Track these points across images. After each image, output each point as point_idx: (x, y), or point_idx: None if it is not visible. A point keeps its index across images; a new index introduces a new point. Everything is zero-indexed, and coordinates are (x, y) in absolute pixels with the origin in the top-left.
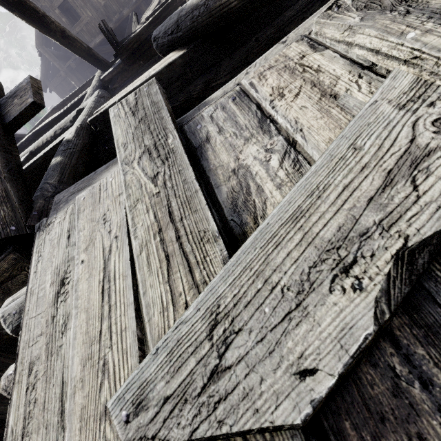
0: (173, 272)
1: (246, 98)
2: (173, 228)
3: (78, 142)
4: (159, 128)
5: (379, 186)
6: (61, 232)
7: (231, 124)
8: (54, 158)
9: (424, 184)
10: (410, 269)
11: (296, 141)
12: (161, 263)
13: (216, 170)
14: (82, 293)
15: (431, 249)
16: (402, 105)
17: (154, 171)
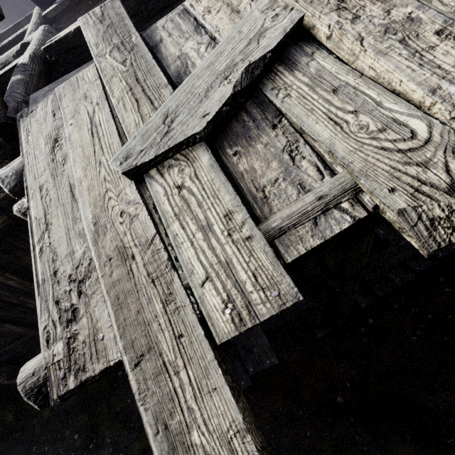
0: (142, 106)
1: (187, 14)
2: (140, 86)
3: (34, 67)
4: (124, 31)
5: (245, 46)
6: (46, 113)
7: (177, 30)
8: (14, 76)
9: (261, 42)
10: (250, 74)
11: (215, 37)
12: (133, 104)
13: (167, 58)
14: (75, 139)
15: (261, 68)
16: (262, 11)
17: (123, 58)
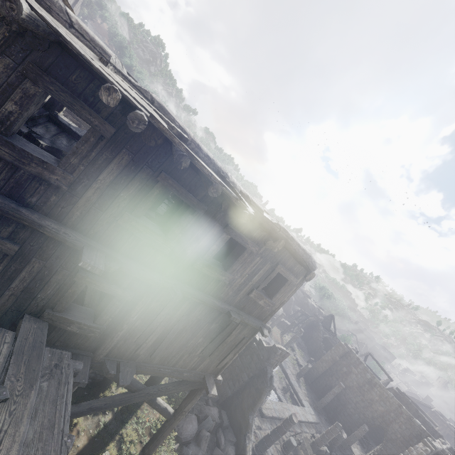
0: None
1: None
2: None
3: None
4: None
5: None
6: None
7: None
8: None
9: None
10: None
11: None
12: None
13: None
14: None
15: None
16: None
17: None
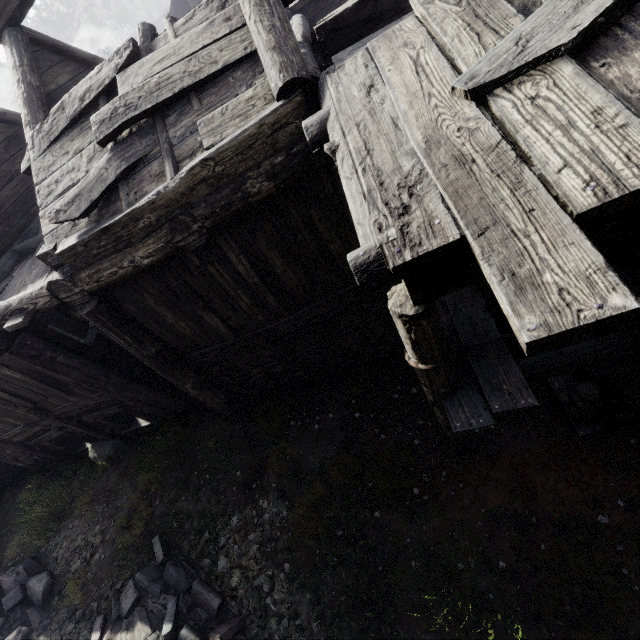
0: (484, 37)
1: None
2: (481, 21)
3: (308, 46)
4: None
5: None
6: (357, 67)
7: None
8: None
9: None
10: None
11: None
12: (473, 38)
13: None
14: (396, 81)
15: None
16: None
17: (457, 0)
